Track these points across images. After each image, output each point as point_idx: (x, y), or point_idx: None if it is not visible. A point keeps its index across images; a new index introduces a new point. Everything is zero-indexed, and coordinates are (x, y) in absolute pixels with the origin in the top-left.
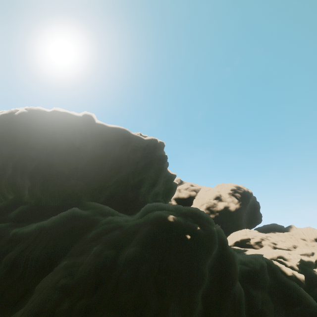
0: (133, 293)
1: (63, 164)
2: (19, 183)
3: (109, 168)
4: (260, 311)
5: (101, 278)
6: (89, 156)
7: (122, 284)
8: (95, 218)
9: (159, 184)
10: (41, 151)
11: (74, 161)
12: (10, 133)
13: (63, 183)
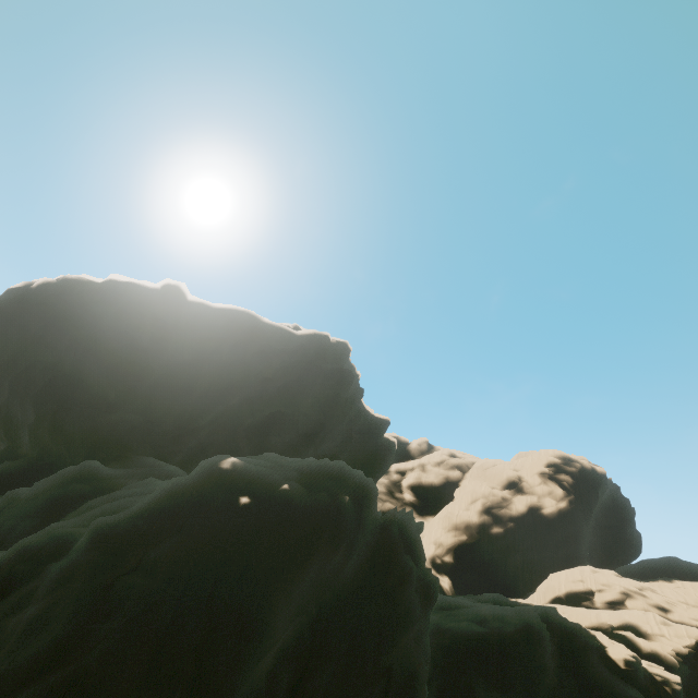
0: (43, 605)
1: (106, 379)
2: (18, 416)
3: (204, 390)
4: None
5: (16, 576)
6: (166, 367)
7: (40, 588)
8: (122, 482)
9: (331, 433)
10: (65, 353)
11: (131, 374)
12: (16, 320)
13: (96, 415)
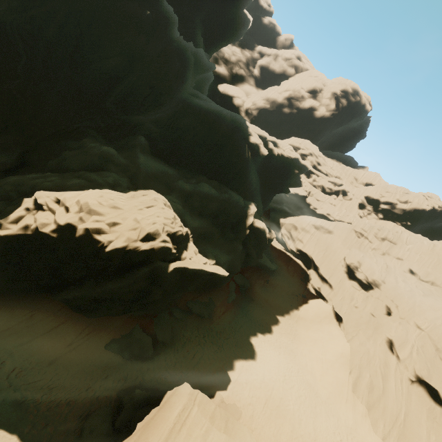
0: None
1: None
2: None
3: None
4: (186, 130)
5: None
6: None
7: None
8: None
9: None
10: None
11: None
12: None
13: None
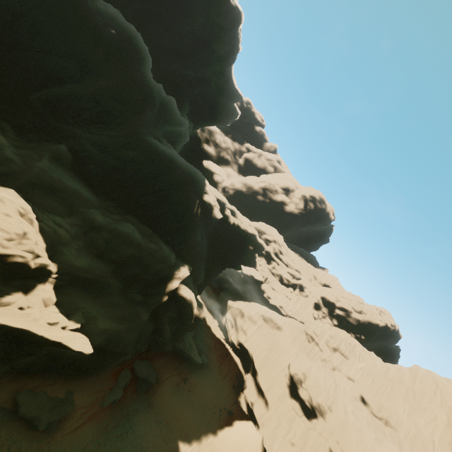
0: None
1: None
2: None
3: None
4: (130, 162)
5: None
6: None
7: None
8: None
9: (194, 66)
10: None
11: None
12: None
13: None
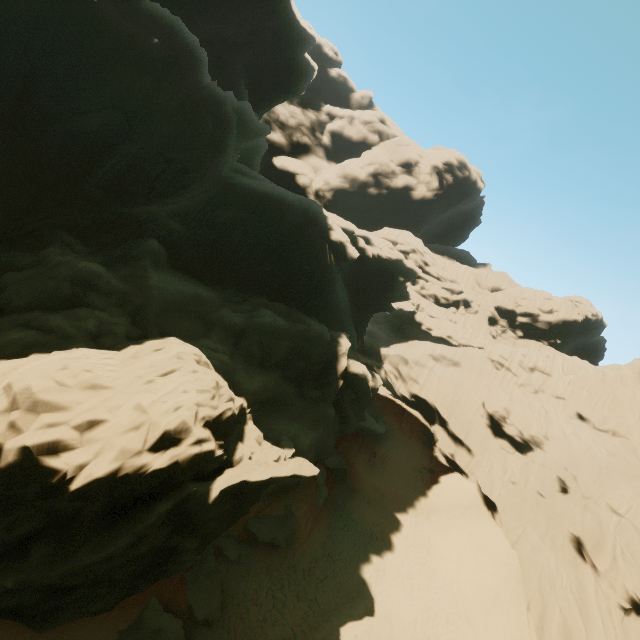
0: None
1: None
2: None
3: None
4: (230, 227)
5: None
6: None
7: None
8: None
9: (235, 15)
10: None
11: None
12: None
13: None
